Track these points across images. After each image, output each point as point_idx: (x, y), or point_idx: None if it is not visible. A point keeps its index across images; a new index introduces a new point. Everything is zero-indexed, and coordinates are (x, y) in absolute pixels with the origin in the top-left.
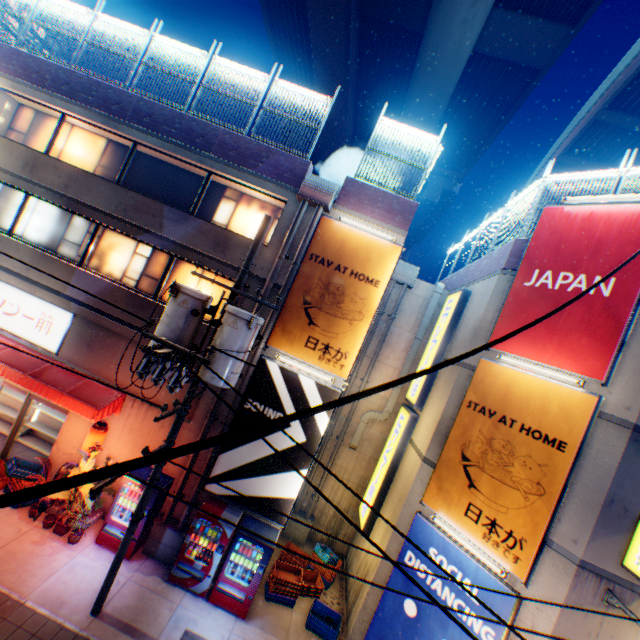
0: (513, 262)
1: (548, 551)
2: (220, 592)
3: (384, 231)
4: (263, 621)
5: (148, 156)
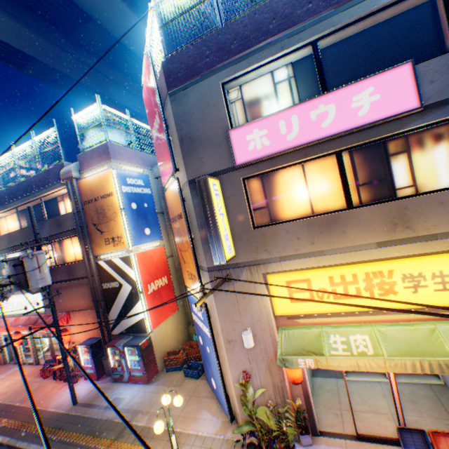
0: None
1: (204, 273)
2: (133, 376)
3: (103, 167)
4: (159, 381)
5: None
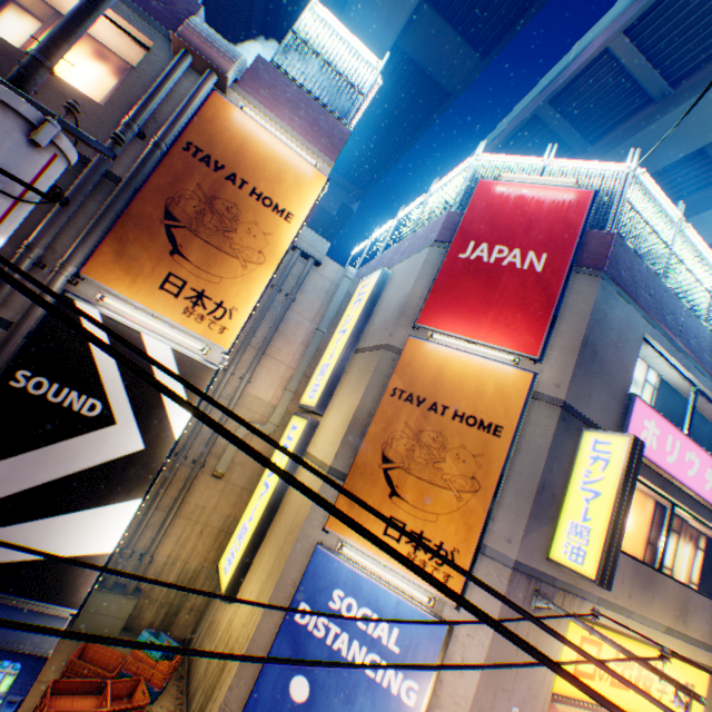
0: (446, 235)
1: (481, 559)
2: None
3: (305, 151)
4: None
5: None
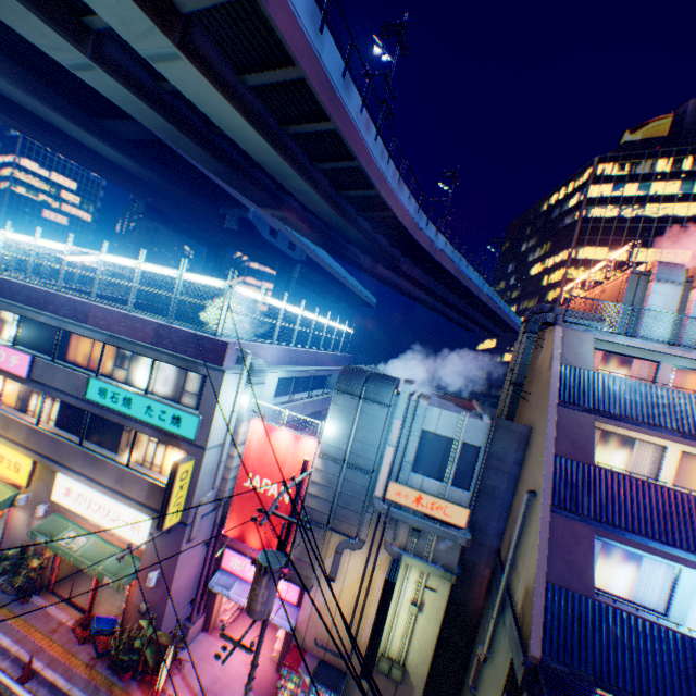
0: None
1: None
2: None
3: None
4: None
5: None
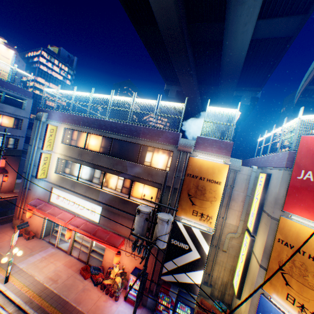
0: (289, 164)
1: None
2: None
3: (218, 158)
4: None
5: (117, 139)
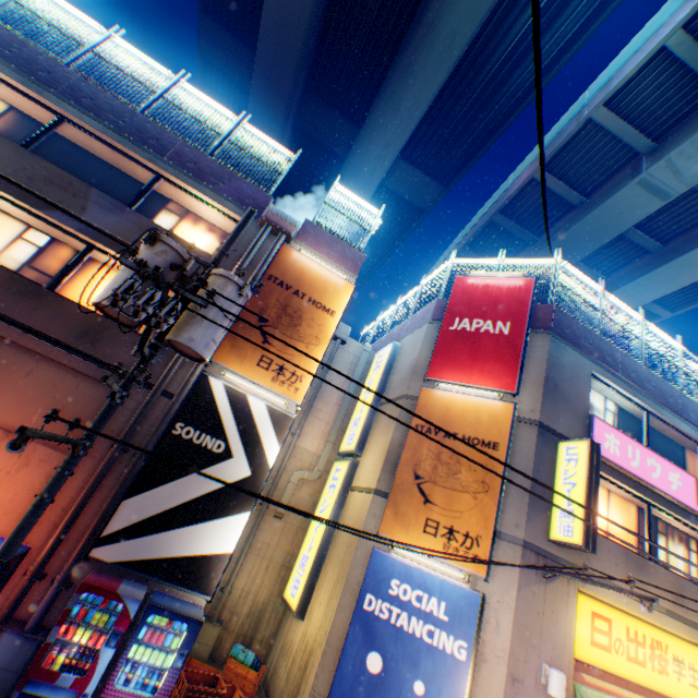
0: (438, 314)
1: (499, 542)
2: None
3: (339, 271)
4: None
5: (69, 140)
